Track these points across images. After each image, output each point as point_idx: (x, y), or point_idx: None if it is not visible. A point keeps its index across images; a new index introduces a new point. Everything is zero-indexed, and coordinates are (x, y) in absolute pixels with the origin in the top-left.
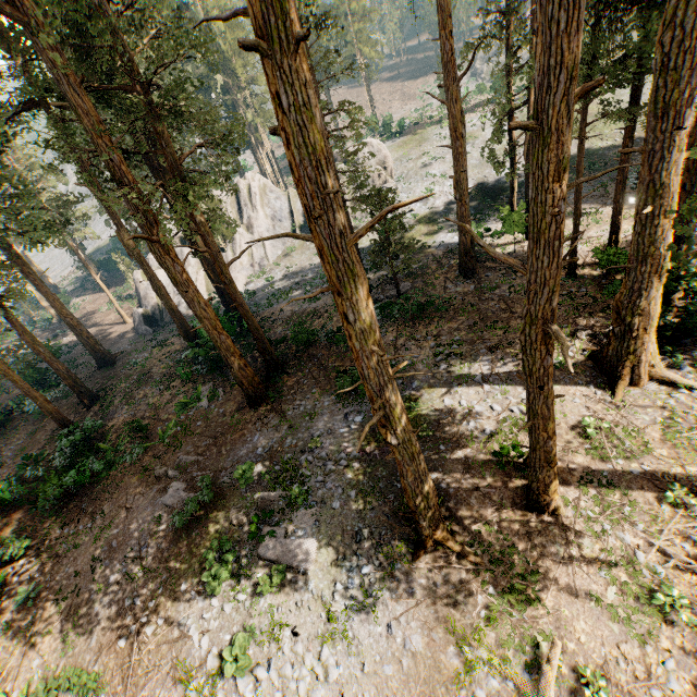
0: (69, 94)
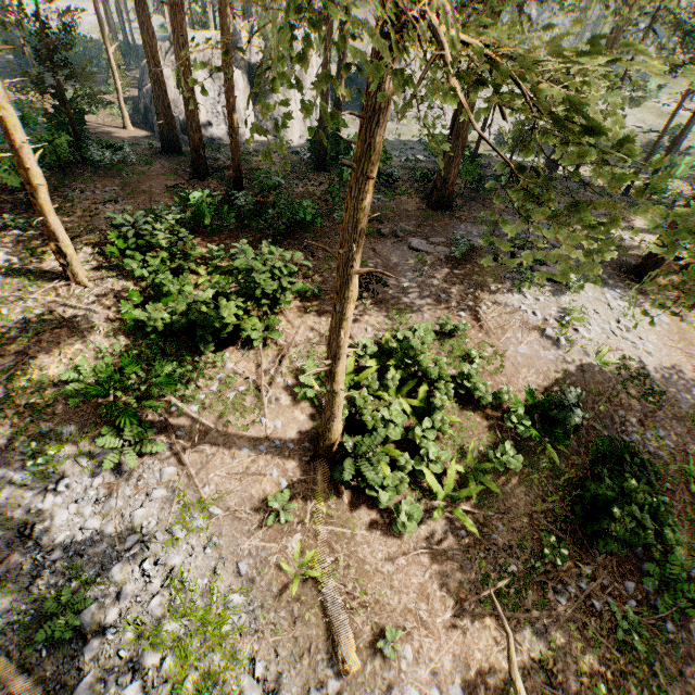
0: None
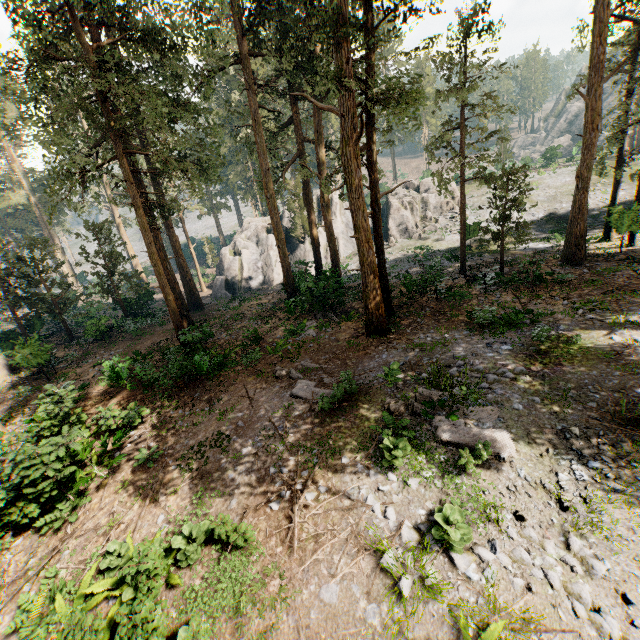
0: (338, 2)
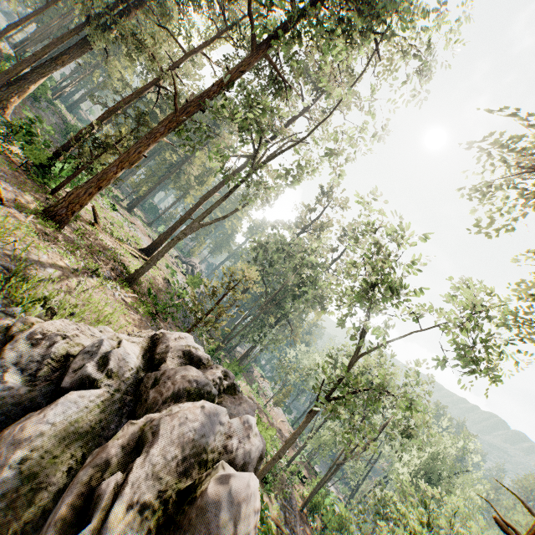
0: None
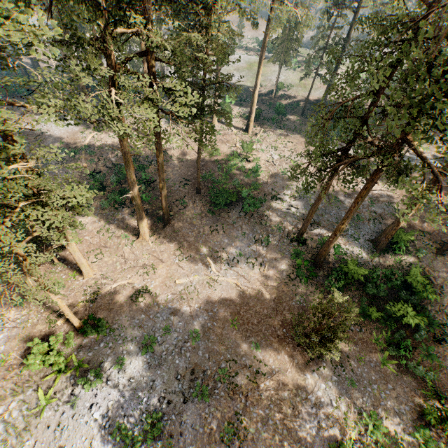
0: None
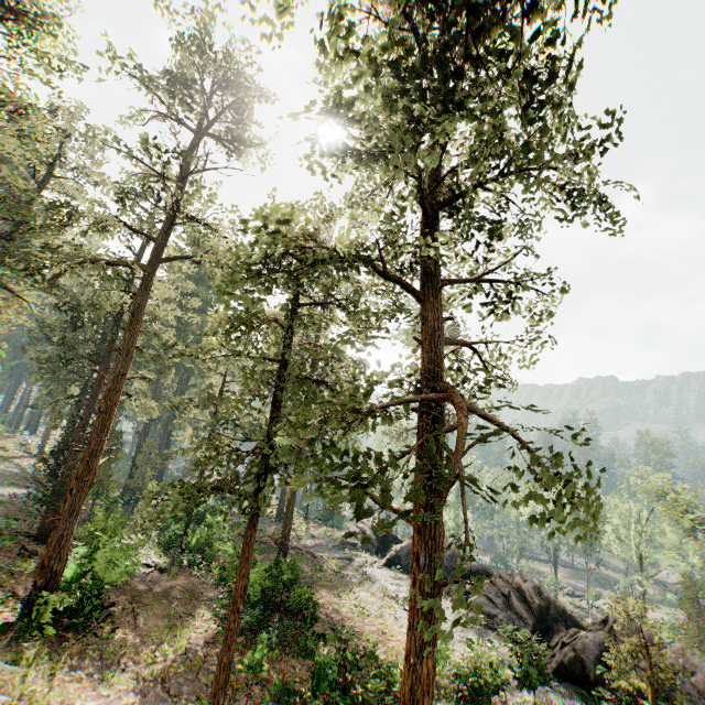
0: None
